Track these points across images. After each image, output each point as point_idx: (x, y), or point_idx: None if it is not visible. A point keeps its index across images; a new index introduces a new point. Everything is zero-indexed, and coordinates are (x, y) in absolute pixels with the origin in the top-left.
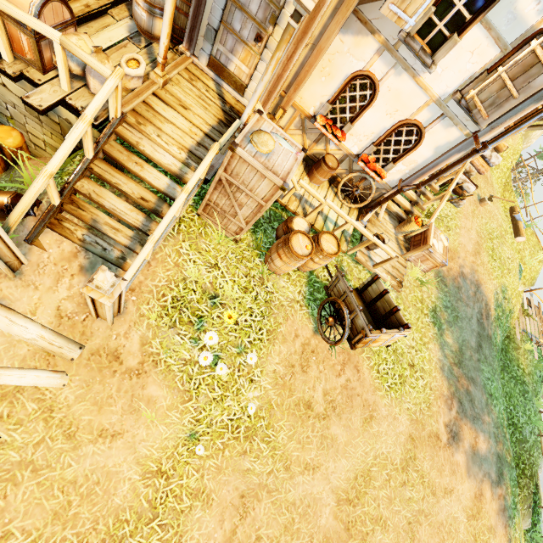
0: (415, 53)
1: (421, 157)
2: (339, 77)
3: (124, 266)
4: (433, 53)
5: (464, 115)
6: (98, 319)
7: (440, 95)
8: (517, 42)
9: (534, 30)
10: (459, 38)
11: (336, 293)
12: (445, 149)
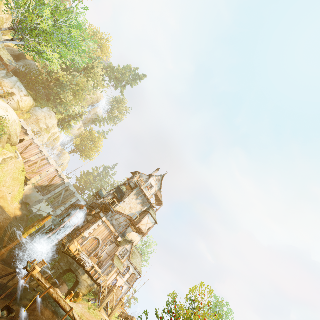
0: (123, 276)
1: (123, 292)
2: (112, 279)
3: (106, 310)
4: (124, 275)
5: (127, 283)
6: (109, 318)
7: (125, 281)
8: (131, 274)
9: (132, 273)
10: (126, 274)
11: (124, 317)
12: (126, 289)
